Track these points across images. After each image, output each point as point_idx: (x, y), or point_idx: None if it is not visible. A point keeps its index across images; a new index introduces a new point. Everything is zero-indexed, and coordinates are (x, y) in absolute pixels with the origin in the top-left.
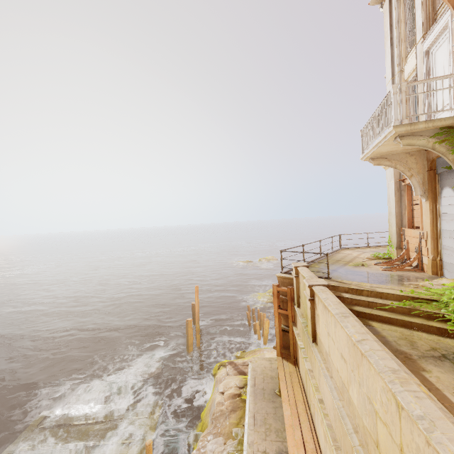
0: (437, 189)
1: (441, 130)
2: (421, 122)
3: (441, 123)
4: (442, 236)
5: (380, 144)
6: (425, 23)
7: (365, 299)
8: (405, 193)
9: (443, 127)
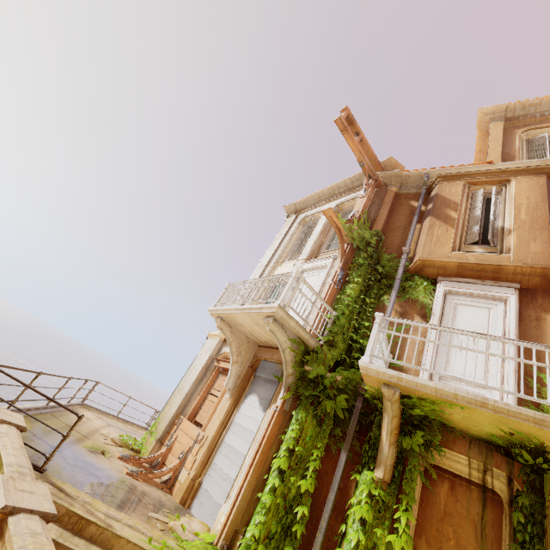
0: (246, 390)
1: (298, 339)
2: (295, 320)
3: (303, 333)
4: (219, 450)
5: (248, 311)
6: (311, 253)
7: (85, 548)
8: (210, 375)
9: (300, 337)
